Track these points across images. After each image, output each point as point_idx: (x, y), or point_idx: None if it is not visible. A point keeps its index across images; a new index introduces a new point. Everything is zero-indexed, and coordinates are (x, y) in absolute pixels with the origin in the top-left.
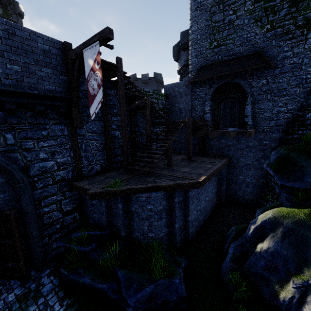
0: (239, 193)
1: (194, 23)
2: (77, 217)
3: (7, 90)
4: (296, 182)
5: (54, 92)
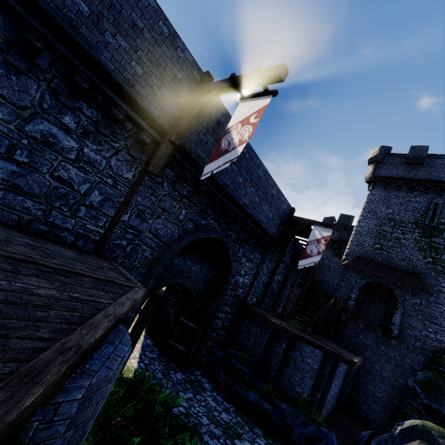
0: (364, 407)
1: (364, 221)
2: (224, 336)
3: (262, 226)
4: (443, 407)
5: (274, 234)
